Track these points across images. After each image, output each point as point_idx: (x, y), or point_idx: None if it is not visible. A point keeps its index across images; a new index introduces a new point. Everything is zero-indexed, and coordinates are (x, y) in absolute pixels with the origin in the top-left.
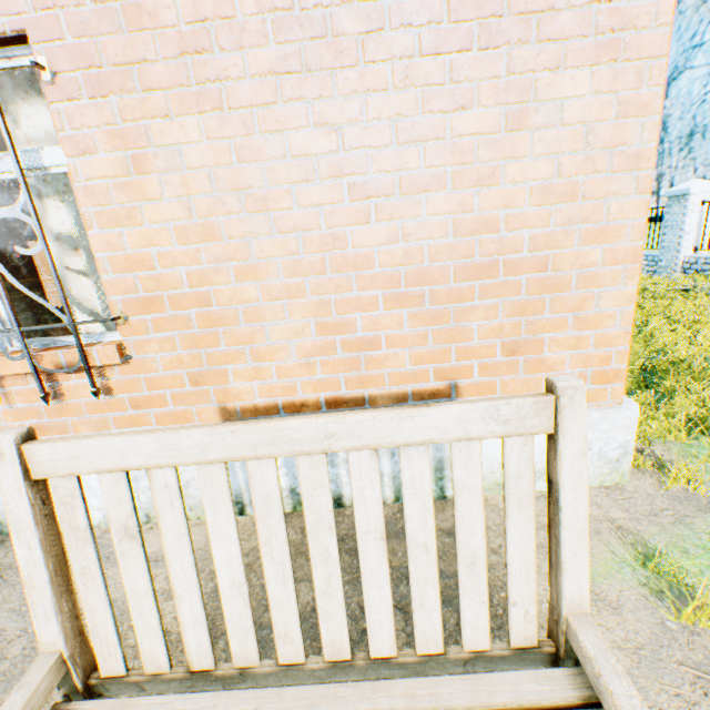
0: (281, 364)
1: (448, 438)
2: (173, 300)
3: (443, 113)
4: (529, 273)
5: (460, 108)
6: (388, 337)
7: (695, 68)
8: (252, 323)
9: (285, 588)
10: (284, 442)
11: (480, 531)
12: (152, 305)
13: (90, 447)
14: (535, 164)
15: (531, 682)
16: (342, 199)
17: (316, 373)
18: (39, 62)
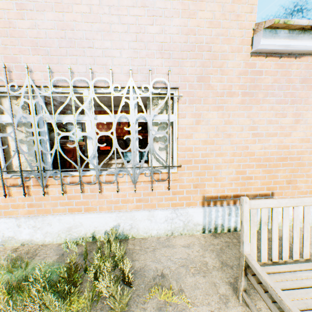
0: (222, 182)
1: None
2: (196, 161)
3: (278, 118)
4: (295, 161)
5: (283, 117)
6: (255, 176)
7: None
8: (216, 169)
9: (297, 239)
10: (302, 202)
11: None
12: (189, 162)
13: (262, 202)
14: (300, 133)
15: None
16: (250, 137)
17: (232, 186)
18: (180, 95)
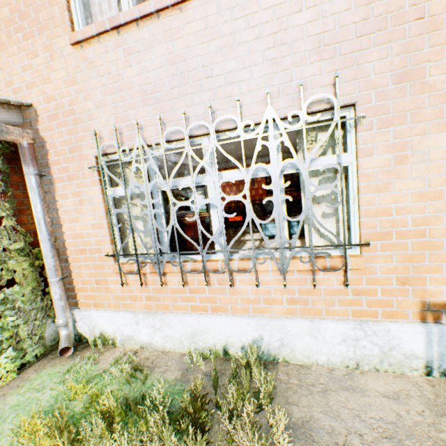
0: None
1: None
2: (400, 233)
3: None
4: None
5: None
6: None
7: None
8: None
9: None
10: None
11: None
12: (385, 236)
13: None
14: None
15: None
16: None
17: None
18: (360, 115)
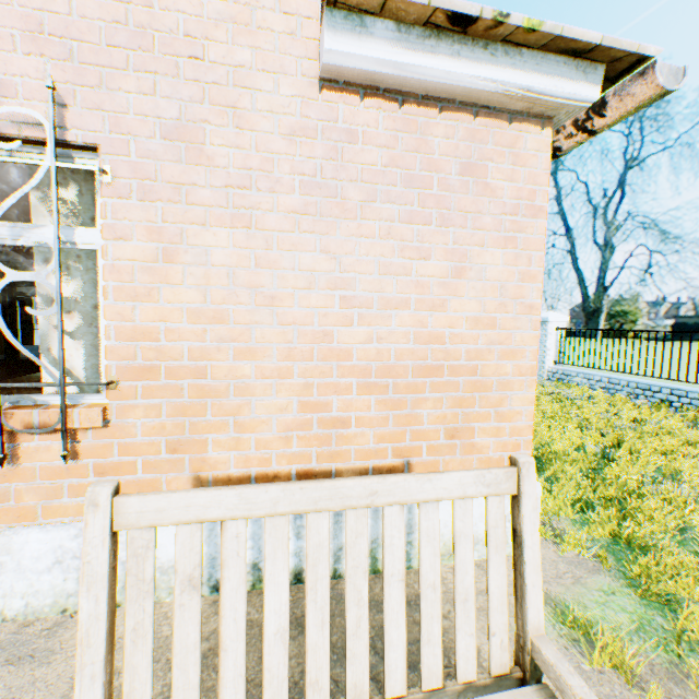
0: (261, 436)
1: (453, 496)
2: (171, 370)
3: (411, 259)
4: (465, 376)
5: (423, 258)
6: (358, 418)
7: None
8: (241, 397)
9: (322, 632)
10: (339, 497)
11: (471, 571)
12: (148, 373)
13: (178, 500)
14: (469, 302)
15: (512, 698)
16: (334, 305)
17: (292, 446)
18: (104, 168)
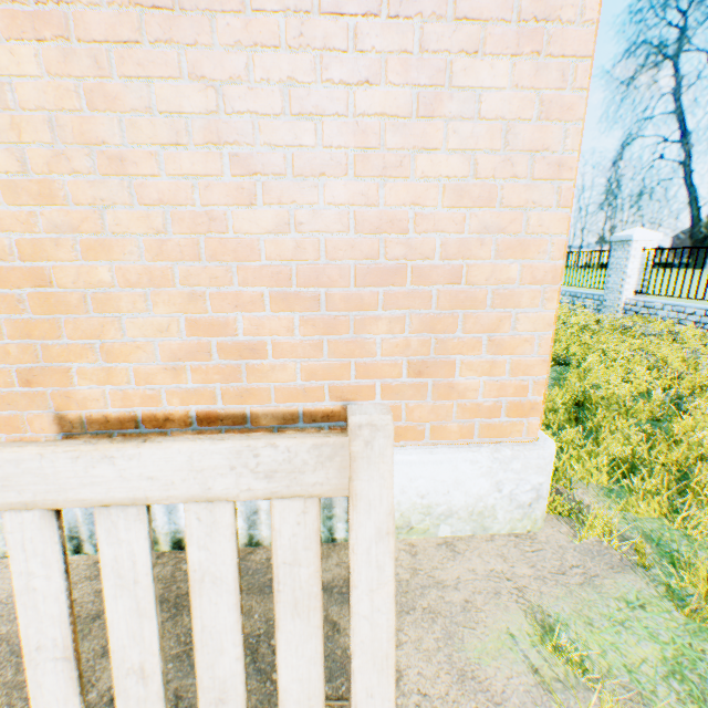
0: (140, 367)
1: (177, 497)
2: None
3: (345, 85)
4: (440, 284)
5: (365, 81)
6: (275, 344)
7: (645, 135)
8: (105, 313)
9: None
10: None
11: (235, 650)
12: None
13: None
14: (448, 159)
15: None
16: (221, 171)
17: (186, 381)
18: None
